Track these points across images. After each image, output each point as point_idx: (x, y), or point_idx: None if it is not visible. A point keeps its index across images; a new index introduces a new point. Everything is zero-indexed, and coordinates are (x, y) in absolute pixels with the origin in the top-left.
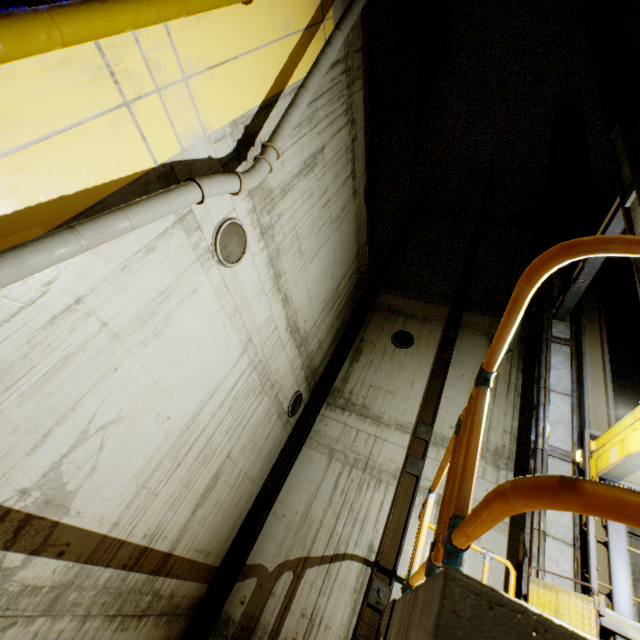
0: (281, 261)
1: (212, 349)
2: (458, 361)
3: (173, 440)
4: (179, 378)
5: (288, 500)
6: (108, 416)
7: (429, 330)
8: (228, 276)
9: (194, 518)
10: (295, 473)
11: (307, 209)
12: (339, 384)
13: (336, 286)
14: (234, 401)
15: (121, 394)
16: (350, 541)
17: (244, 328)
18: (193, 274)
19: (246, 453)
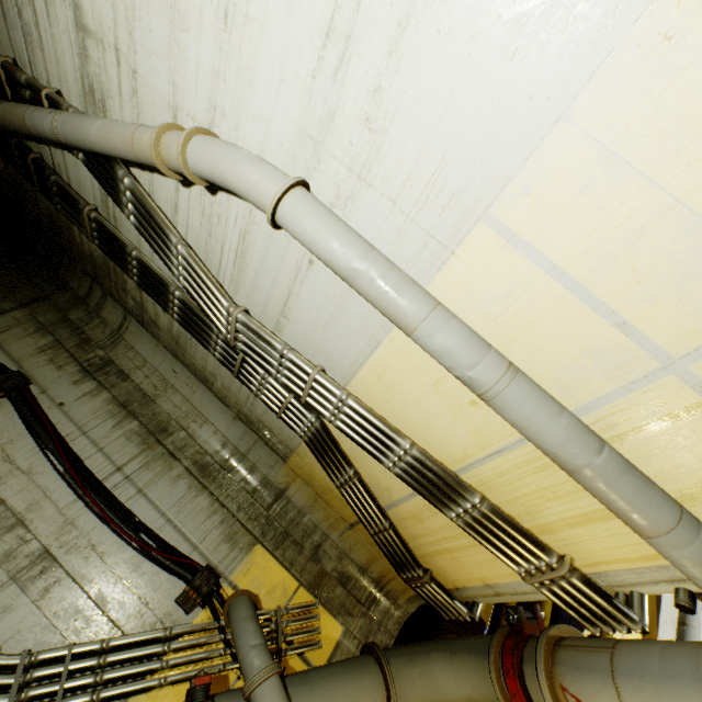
0: None
1: None
2: None
3: None
4: None
5: None
6: None
7: None
8: None
9: None
10: None
11: None
12: None
13: None
14: None
15: None
16: None
17: None
18: None
19: None
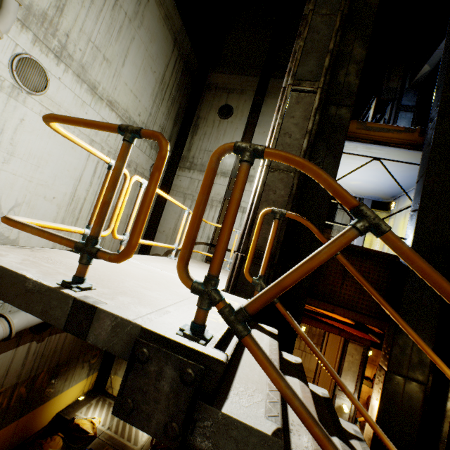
0: (90, 75)
1: (62, 154)
2: (262, 122)
3: (65, 208)
4: (47, 176)
5: (165, 224)
6: (10, 204)
7: (244, 100)
8: (45, 101)
9: (105, 240)
10: (166, 210)
11: (95, 17)
12: (185, 153)
13: (161, 79)
14: (100, 180)
15: (10, 192)
16: (198, 237)
17: (82, 134)
18: (13, 109)
19: (127, 205)
